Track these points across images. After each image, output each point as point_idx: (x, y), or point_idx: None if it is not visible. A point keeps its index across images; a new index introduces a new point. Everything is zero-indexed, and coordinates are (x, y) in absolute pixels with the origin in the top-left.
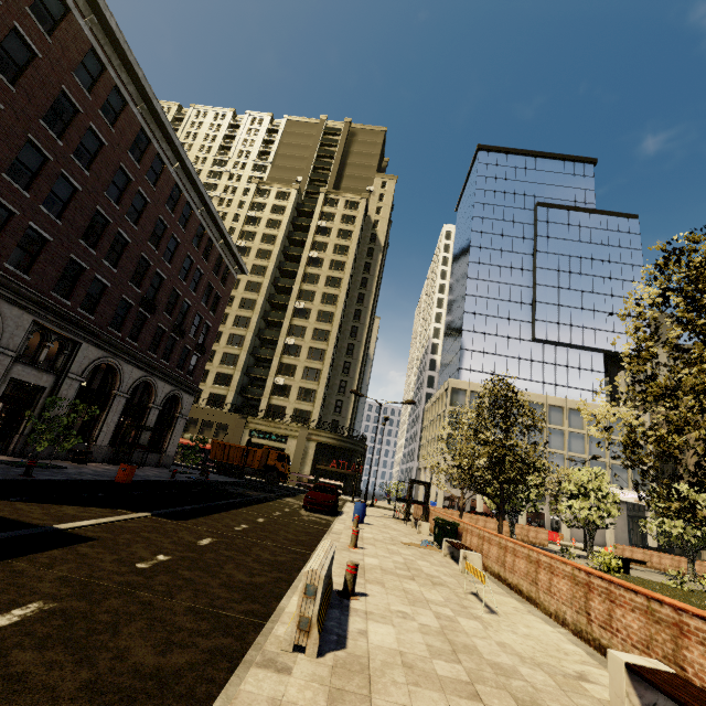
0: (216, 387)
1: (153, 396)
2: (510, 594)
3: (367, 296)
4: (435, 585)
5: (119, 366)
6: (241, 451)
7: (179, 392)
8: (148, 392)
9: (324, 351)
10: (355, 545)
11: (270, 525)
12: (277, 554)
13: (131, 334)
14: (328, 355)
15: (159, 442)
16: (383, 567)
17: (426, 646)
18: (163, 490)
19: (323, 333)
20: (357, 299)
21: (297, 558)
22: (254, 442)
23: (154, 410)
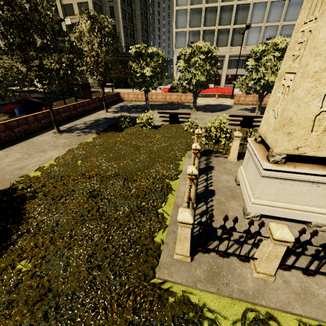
0: None
1: None
2: None
3: None
4: None
5: None
6: None
7: None
8: None
9: None
10: None
11: None
12: None
13: None
14: None
15: None
16: None
17: None
18: None
19: None
20: None
21: None
22: None
23: None
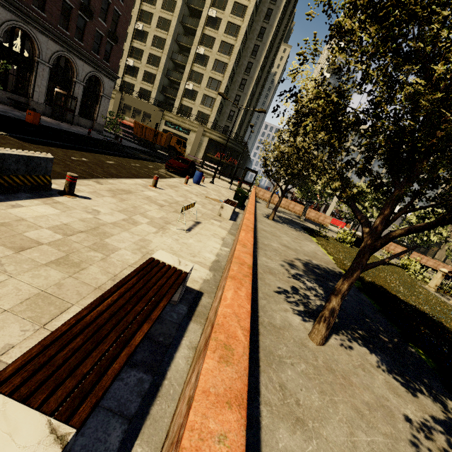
0: (144, 84)
1: (75, 72)
2: (231, 230)
3: (275, 12)
4: (174, 212)
5: (33, 34)
6: (153, 133)
7: (98, 74)
8: (70, 67)
9: (226, 65)
10: (154, 186)
11: (111, 165)
12: (71, 172)
13: (39, 4)
14: (228, 69)
15: (92, 113)
16: (151, 197)
17: (60, 224)
18: (63, 135)
19: (228, 47)
20: (265, 15)
21: (84, 177)
22: (168, 130)
23: (79, 85)
